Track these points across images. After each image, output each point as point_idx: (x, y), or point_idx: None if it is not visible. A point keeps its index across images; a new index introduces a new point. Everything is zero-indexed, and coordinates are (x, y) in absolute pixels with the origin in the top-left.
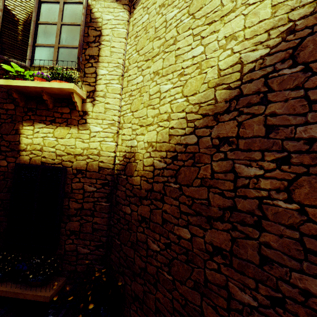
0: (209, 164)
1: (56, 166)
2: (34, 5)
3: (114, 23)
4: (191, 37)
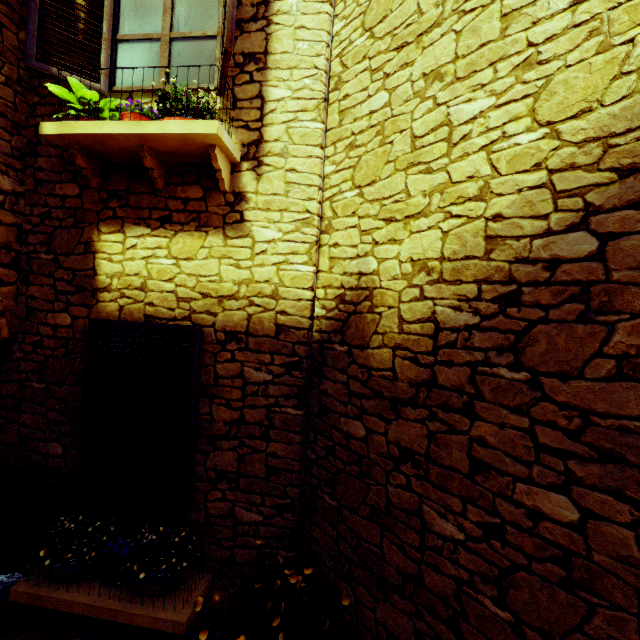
0: None
1: (180, 325)
2: None
3: None
4: None
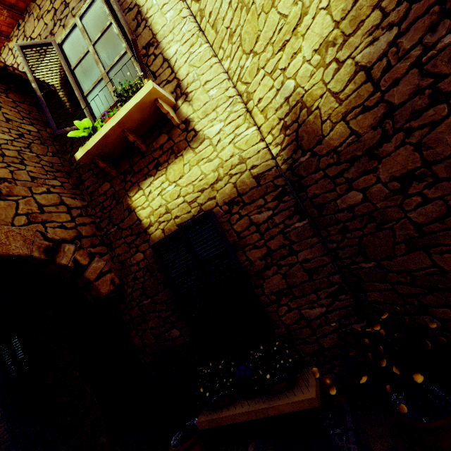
0: None
1: (198, 216)
2: (57, 53)
3: None
4: None
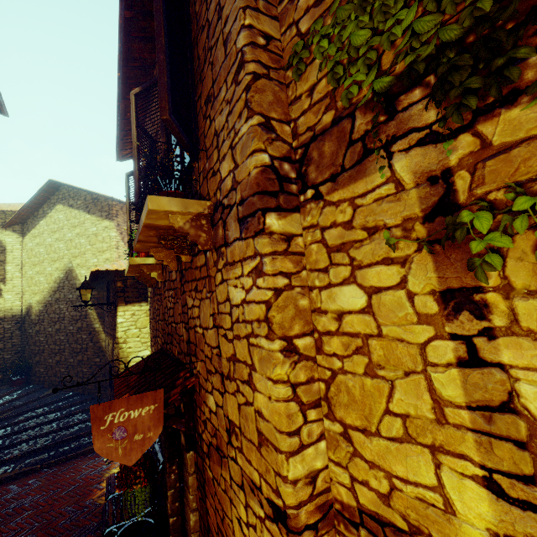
0: (55, 306)
1: None
2: None
3: (13, 243)
4: (48, 263)
